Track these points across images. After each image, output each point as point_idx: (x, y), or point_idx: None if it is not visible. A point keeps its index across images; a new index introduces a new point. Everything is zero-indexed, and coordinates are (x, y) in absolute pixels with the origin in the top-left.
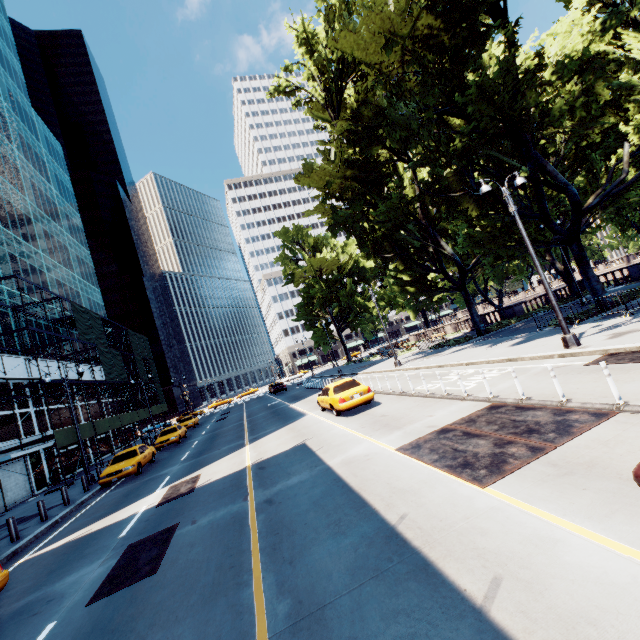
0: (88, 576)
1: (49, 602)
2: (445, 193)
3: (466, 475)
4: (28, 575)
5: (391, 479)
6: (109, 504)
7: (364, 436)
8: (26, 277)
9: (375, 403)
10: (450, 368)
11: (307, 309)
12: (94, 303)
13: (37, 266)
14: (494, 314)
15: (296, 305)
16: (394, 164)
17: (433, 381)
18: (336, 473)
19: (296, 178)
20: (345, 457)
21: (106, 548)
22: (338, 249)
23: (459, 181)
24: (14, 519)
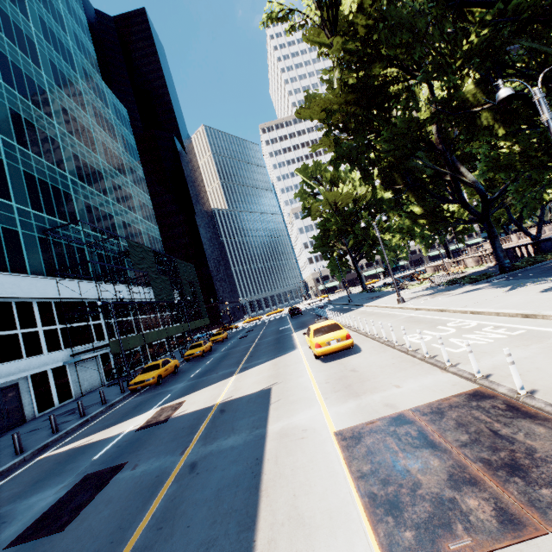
0: (40, 503)
1: (1, 524)
2: (463, 109)
3: (383, 531)
4: (28, 478)
5: (301, 488)
6: (121, 413)
7: (320, 397)
8: (98, 220)
9: (356, 349)
10: (451, 315)
11: (324, 241)
12: (153, 238)
13: (107, 211)
14: (526, 247)
15: (314, 237)
16: (409, 84)
17: (425, 331)
18: (264, 448)
19: (296, 113)
20: (286, 424)
21: (76, 470)
22: (356, 182)
23: (483, 92)
24: (54, 416)
